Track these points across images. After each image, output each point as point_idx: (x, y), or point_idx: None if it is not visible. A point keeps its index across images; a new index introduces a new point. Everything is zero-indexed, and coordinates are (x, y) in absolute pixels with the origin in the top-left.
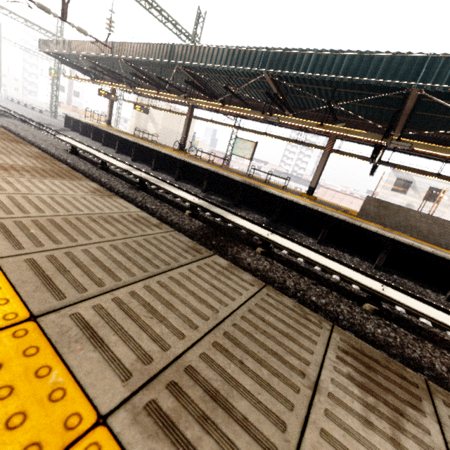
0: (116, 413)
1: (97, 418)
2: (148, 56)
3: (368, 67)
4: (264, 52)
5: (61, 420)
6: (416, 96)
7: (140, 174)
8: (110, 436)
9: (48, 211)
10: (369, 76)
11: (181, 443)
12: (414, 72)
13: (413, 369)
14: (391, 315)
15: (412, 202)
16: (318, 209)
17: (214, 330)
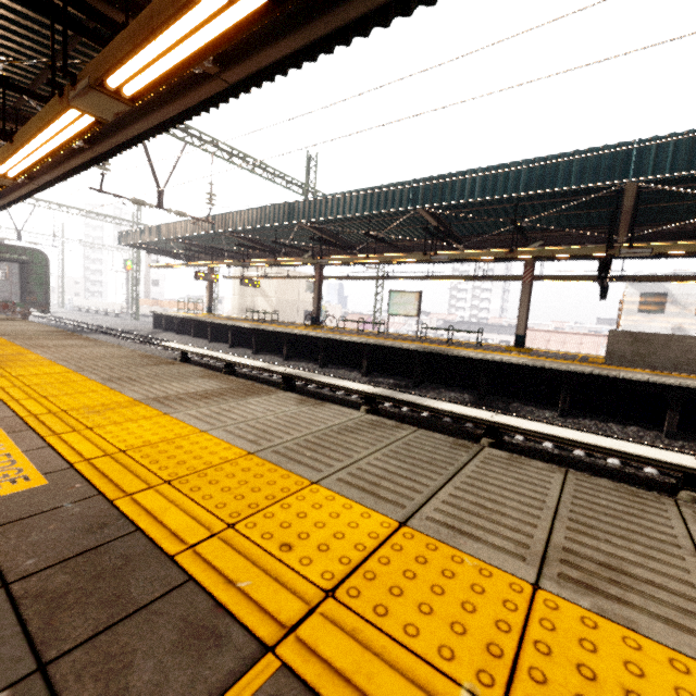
0: (540, 582)
1: (530, 585)
2: (261, 222)
3: (556, 173)
4: (412, 185)
5: (507, 588)
6: (634, 190)
7: (285, 370)
8: (553, 596)
9: (293, 432)
10: (561, 182)
11: (611, 598)
12: (621, 165)
13: None
14: None
15: (679, 322)
16: (544, 365)
17: (556, 517)
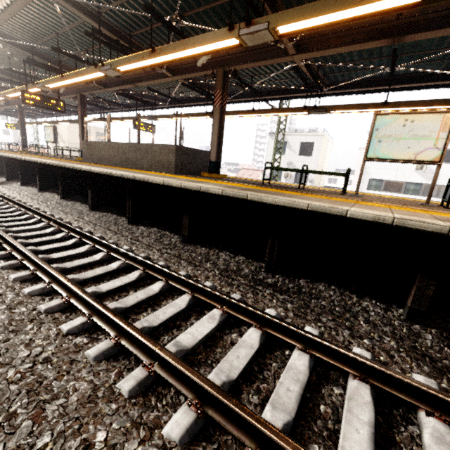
0: None
1: None
2: None
3: None
4: None
5: None
6: (7, 43)
7: None
8: None
9: None
10: None
11: None
12: None
13: None
14: None
15: (291, 160)
16: (8, 155)
17: None
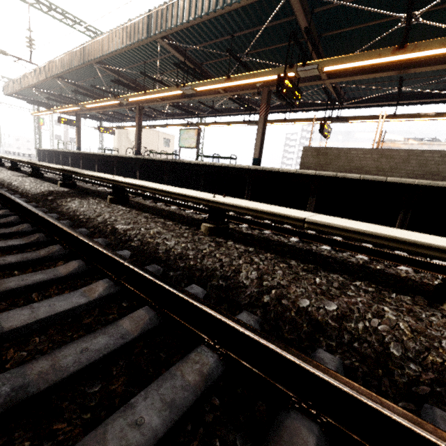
0: None
1: None
2: (69, 63)
3: None
4: (148, 15)
5: None
6: (299, 3)
7: (30, 160)
8: None
9: None
10: None
11: None
12: None
13: (193, 282)
14: (246, 237)
15: None
16: (234, 165)
17: None
